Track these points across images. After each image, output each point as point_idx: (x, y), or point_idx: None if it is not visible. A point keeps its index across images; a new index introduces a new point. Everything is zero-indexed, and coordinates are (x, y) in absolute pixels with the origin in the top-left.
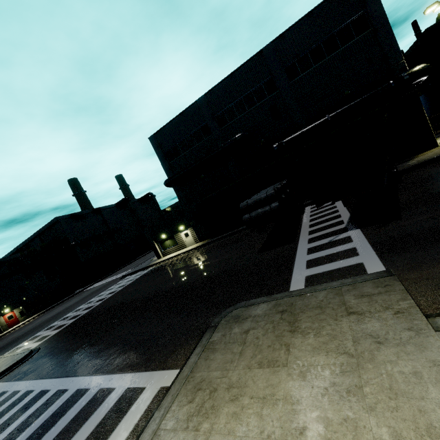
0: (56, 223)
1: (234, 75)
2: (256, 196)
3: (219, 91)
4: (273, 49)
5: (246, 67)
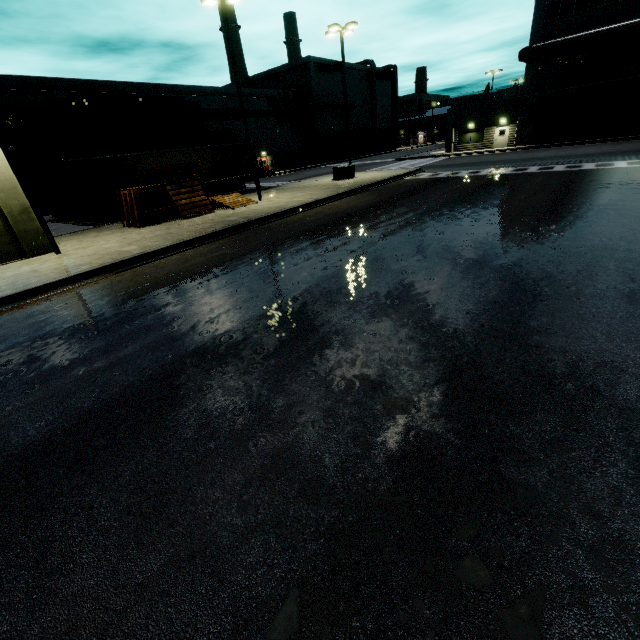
0: (300, 66)
1: None
2: None
3: None
4: None
5: None
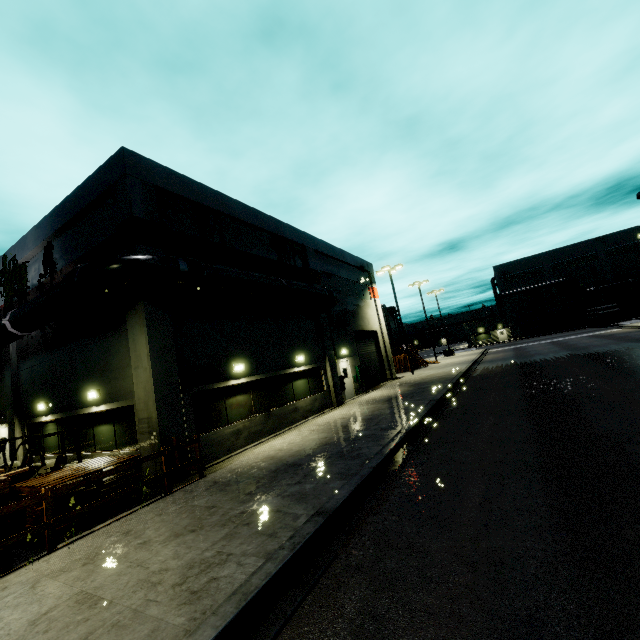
0: None
1: (570, 246)
2: (606, 305)
3: (557, 252)
4: (600, 240)
5: (579, 244)
